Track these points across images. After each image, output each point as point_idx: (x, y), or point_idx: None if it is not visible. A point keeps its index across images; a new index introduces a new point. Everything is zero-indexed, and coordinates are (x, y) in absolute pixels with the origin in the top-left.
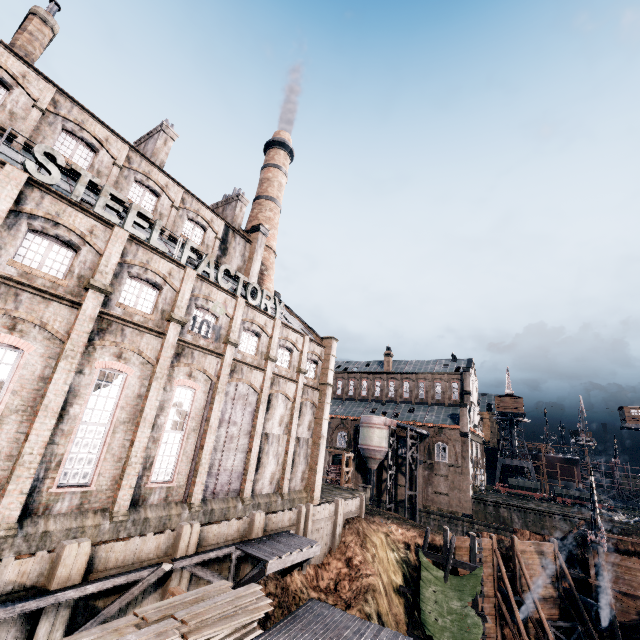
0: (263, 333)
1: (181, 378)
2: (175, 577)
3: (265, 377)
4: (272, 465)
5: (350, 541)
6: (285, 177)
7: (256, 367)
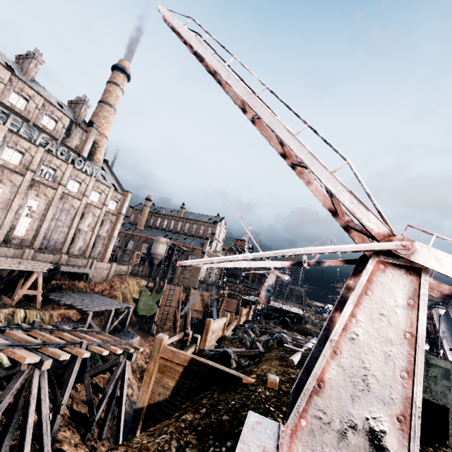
0: (83, 183)
1: (32, 196)
2: None
3: (81, 203)
4: (81, 243)
5: (116, 280)
6: (122, 92)
7: (76, 198)
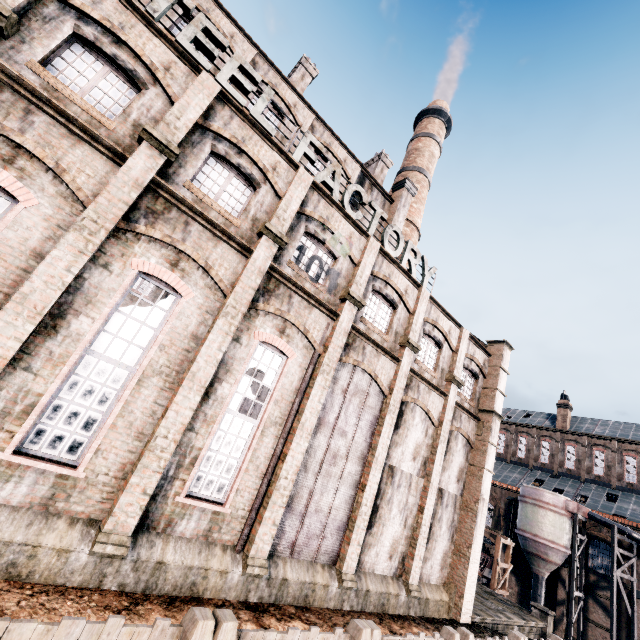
0: (401, 304)
1: (267, 331)
2: None
3: (398, 371)
4: (395, 525)
5: None
6: (438, 148)
7: (386, 351)
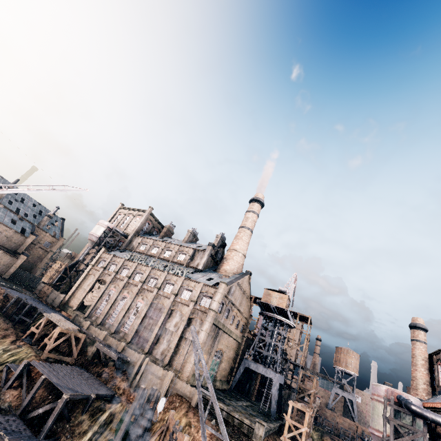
0: (176, 284)
1: (140, 299)
2: (96, 343)
3: (169, 301)
4: (165, 345)
5: None
6: (251, 213)
7: (166, 297)
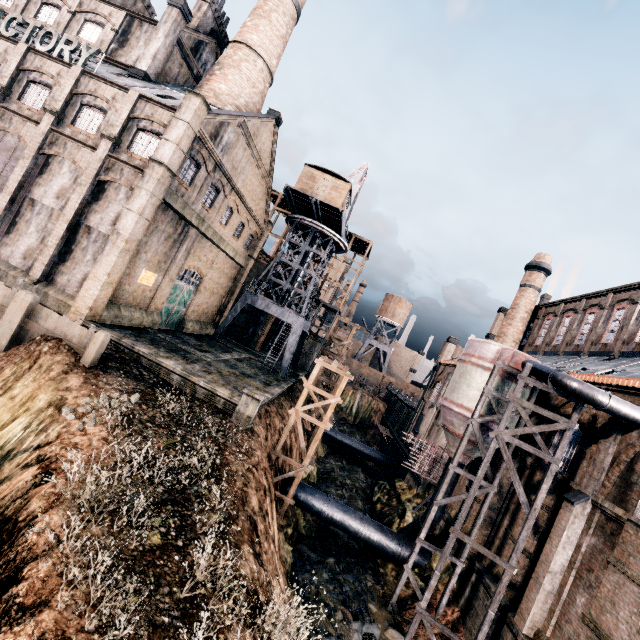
0: (58, 86)
1: None
2: None
3: (37, 131)
4: (33, 239)
5: None
6: None
7: (29, 119)
